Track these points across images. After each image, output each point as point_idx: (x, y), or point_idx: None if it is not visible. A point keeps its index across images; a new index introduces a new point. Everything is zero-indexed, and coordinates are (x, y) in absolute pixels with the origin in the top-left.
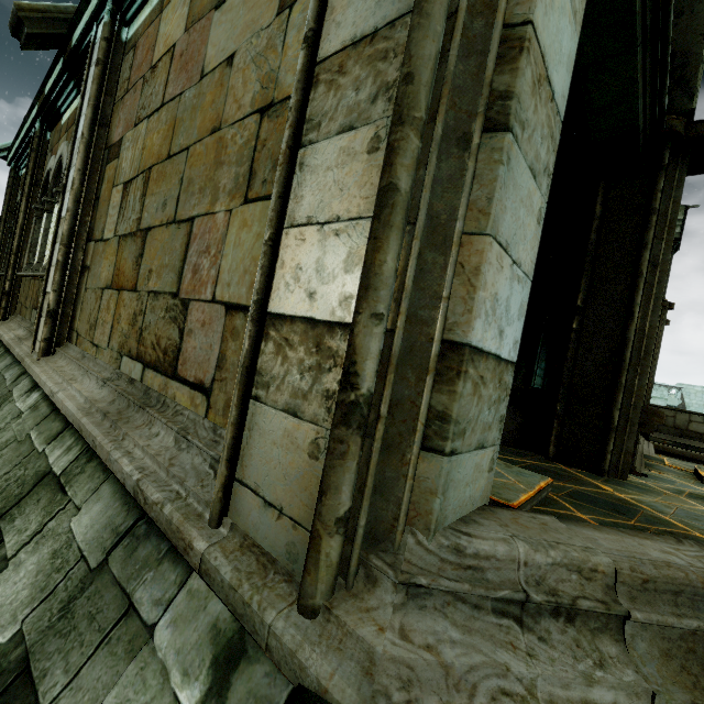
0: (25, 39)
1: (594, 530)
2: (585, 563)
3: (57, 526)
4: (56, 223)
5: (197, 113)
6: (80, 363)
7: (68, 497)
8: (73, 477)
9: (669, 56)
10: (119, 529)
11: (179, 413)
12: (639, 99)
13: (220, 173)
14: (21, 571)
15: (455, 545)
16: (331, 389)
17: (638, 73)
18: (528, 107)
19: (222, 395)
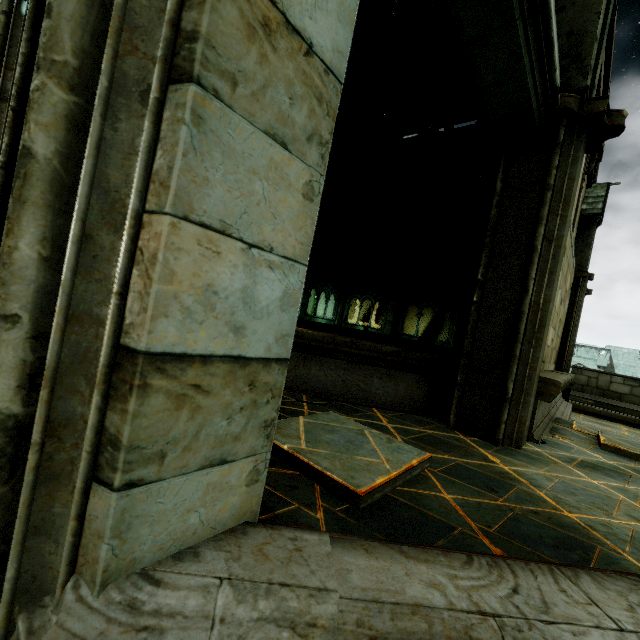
0: None
1: (363, 554)
2: (302, 616)
3: None
4: None
5: None
6: None
7: None
8: None
9: (552, 31)
10: None
11: None
12: (528, 75)
13: None
14: None
15: (131, 600)
16: None
17: (522, 47)
18: (241, 54)
19: None
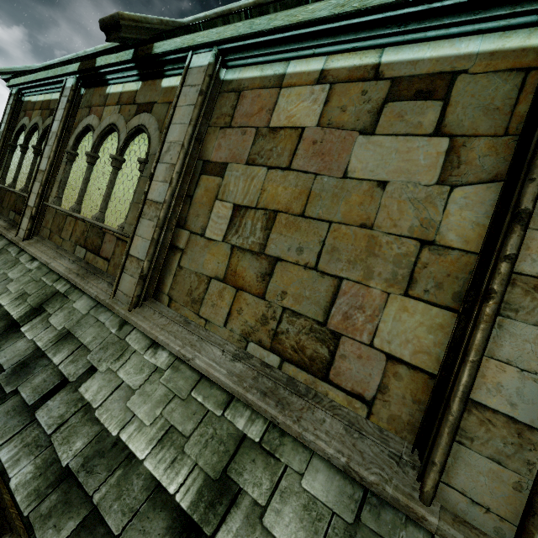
0: (117, 38)
1: None
2: None
3: (291, 485)
4: (142, 202)
5: (340, 202)
6: (192, 330)
7: (284, 463)
8: (277, 447)
9: None
10: (354, 497)
11: (337, 407)
12: None
13: (374, 261)
14: (284, 517)
15: None
16: (532, 461)
17: None
18: None
19: (386, 410)
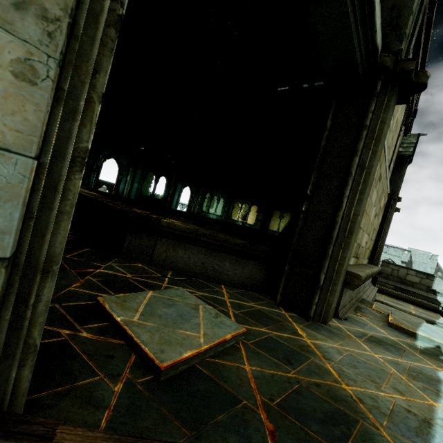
0: None
1: None
2: None
3: None
4: None
5: None
6: None
7: None
8: None
9: None
10: None
11: None
12: (353, 33)
13: None
14: None
15: None
16: None
17: (348, 7)
18: None
19: None
